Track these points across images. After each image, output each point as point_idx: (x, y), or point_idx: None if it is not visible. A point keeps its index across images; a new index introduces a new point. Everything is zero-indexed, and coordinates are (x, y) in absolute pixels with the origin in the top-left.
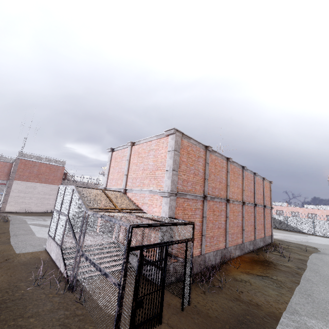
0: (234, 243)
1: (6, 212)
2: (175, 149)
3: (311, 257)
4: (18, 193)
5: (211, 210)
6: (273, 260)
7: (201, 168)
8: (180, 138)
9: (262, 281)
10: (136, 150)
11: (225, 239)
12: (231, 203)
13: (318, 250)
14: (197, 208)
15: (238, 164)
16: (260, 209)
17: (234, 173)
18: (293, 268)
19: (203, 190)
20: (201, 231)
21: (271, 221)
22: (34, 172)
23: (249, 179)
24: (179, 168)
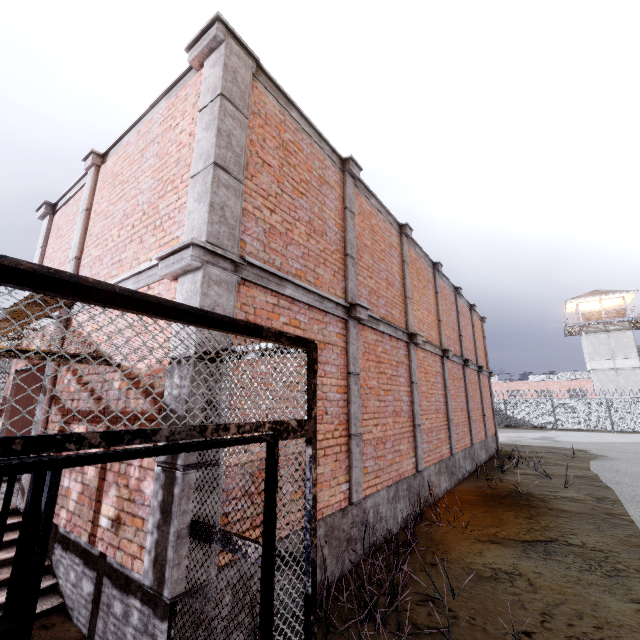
0: (434, 458)
1: None
2: (226, 94)
3: (594, 468)
4: None
5: (371, 358)
6: (529, 488)
7: (332, 218)
8: (246, 69)
9: (555, 561)
10: (108, 173)
11: (414, 446)
12: (418, 349)
13: (590, 453)
14: (328, 342)
15: (425, 255)
16: (473, 374)
17: (417, 273)
18: (587, 500)
19: (343, 291)
20: (345, 421)
21: (491, 403)
22: None
23: (447, 300)
24: (250, 178)
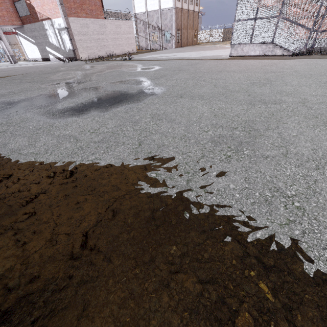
0: None
1: (82, 60)
2: None
3: None
4: (79, 36)
5: None
6: None
7: None
8: None
9: None
10: None
11: None
12: None
13: None
14: None
15: None
16: None
17: None
18: None
19: None
20: None
21: None
22: (77, 1)
23: None
24: None
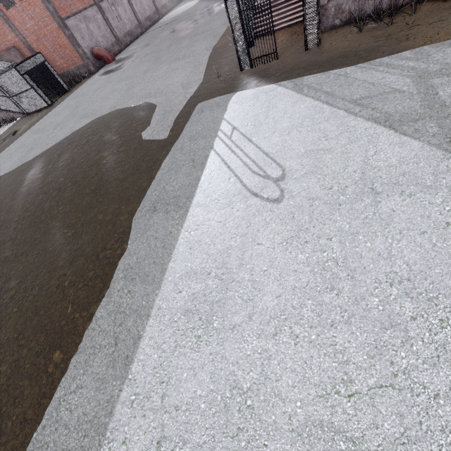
0: None
1: None
2: None
3: None
4: None
5: None
6: None
7: None
8: None
9: None
10: None
11: None
12: None
13: None
14: None
15: None
16: None
17: None
18: None
19: None
20: None
21: None
22: None
23: None
24: None
